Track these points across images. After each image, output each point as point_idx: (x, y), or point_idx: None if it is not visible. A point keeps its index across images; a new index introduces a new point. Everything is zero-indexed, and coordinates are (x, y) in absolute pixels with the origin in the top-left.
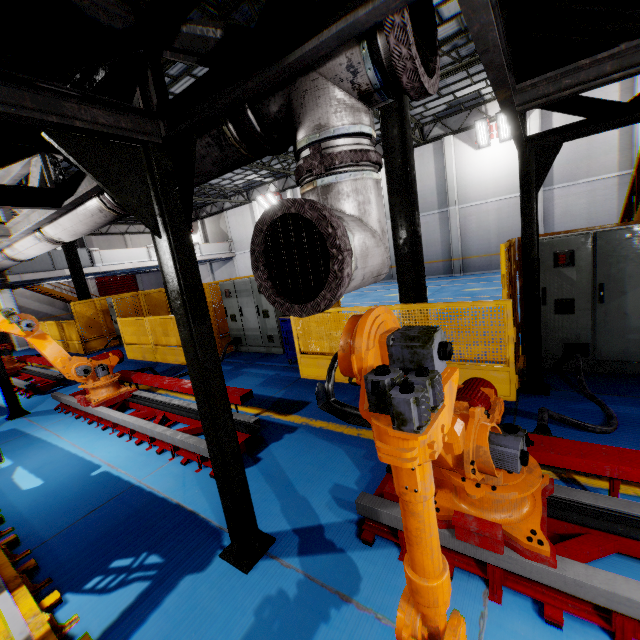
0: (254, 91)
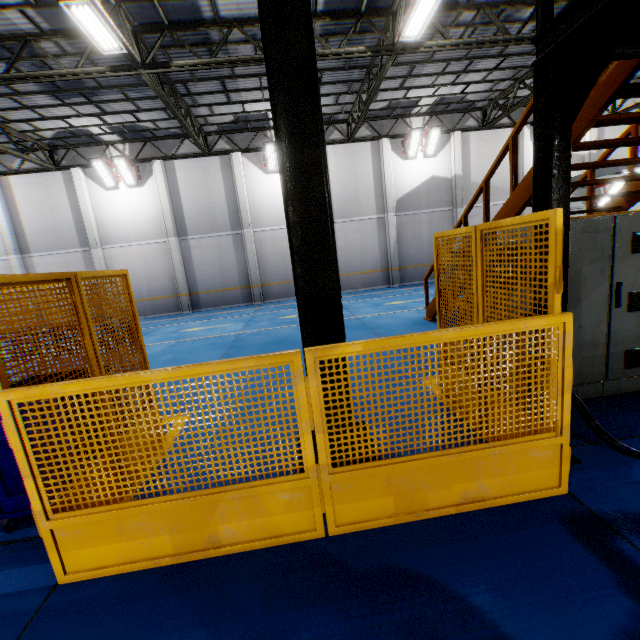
0: None
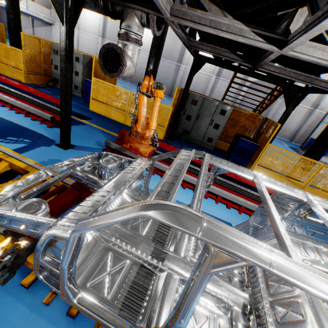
0: (114, 2)
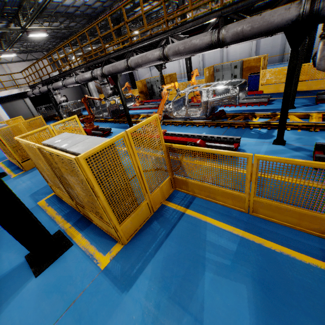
0: None
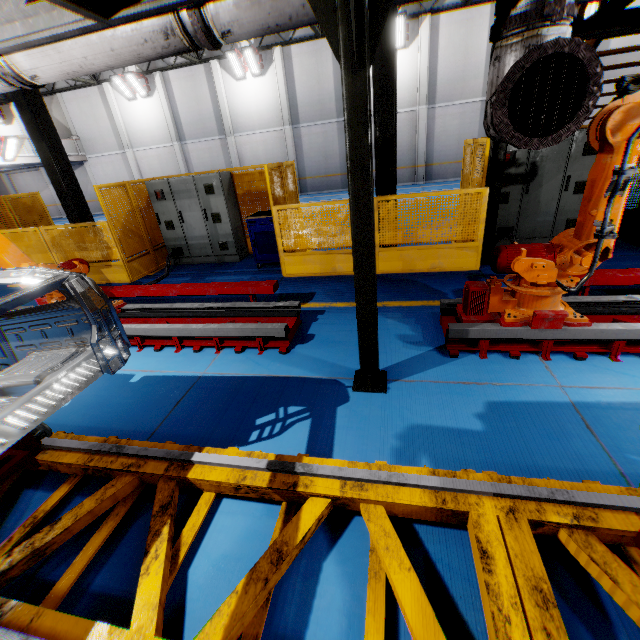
0: None
